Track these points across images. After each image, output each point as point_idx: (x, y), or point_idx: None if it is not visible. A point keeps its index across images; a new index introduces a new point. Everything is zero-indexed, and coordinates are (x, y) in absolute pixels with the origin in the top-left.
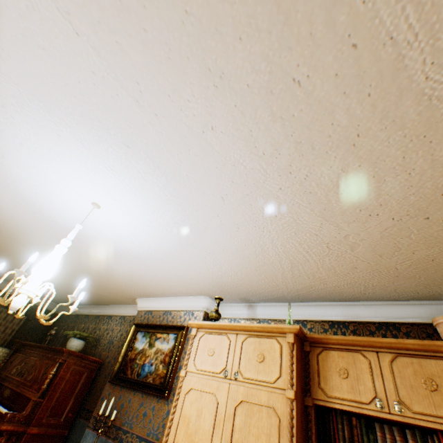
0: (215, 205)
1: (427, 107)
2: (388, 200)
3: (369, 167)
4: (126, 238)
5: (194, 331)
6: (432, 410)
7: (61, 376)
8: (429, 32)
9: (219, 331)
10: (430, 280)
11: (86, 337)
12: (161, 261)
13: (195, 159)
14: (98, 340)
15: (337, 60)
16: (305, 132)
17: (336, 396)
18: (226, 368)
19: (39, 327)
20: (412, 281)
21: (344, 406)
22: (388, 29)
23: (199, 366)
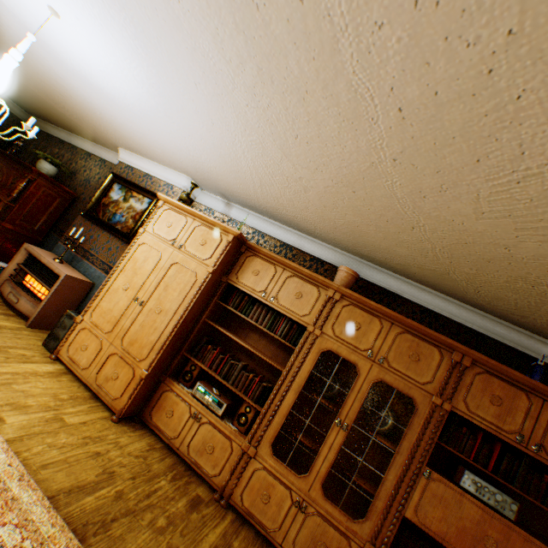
0: (190, 88)
1: (354, 99)
2: (329, 163)
3: (316, 127)
4: (98, 73)
5: (161, 203)
6: (289, 307)
7: (33, 193)
8: (356, 31)
9: (181, 212)
10: (356, 242)
11: (59, 166)
12: (141, 120)
13: (165, 25)
14: (74, 175)
15: (289, 6)
16: (266, 62)
17: (243, 283)
18: (176, 240)
19: (2, 130)
20: (345, 237)
21: (244, 289)
22: (327, 5)
23: (156, 231)
